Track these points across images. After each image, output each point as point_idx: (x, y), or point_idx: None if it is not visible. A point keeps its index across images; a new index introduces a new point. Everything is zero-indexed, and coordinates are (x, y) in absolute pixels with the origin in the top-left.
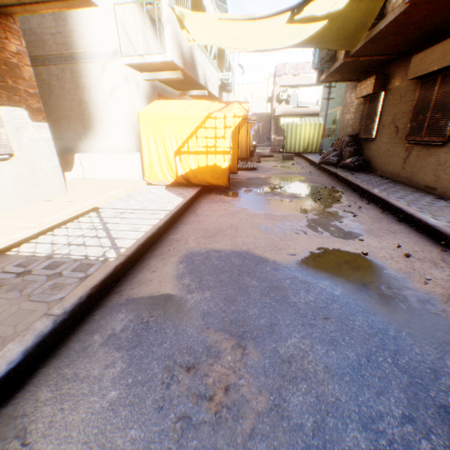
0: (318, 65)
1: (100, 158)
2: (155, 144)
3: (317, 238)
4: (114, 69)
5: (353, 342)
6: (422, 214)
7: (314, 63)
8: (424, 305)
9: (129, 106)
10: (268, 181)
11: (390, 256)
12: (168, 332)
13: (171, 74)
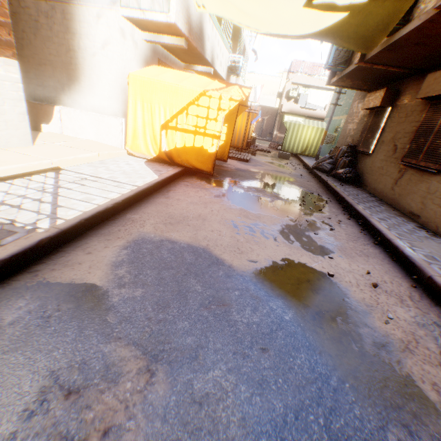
0: (332, 65)
1: (82, 116)
2: (142, 112)
3: (285, 247)
4: (110, 19)
5: (286, 387)
6: (401, 242)
7: (328, 63)
8: (379, 350)
9: (120, 65)
10: (256, 176)
11: (357, 282)
12: (69, 335)
13: (173, 40)
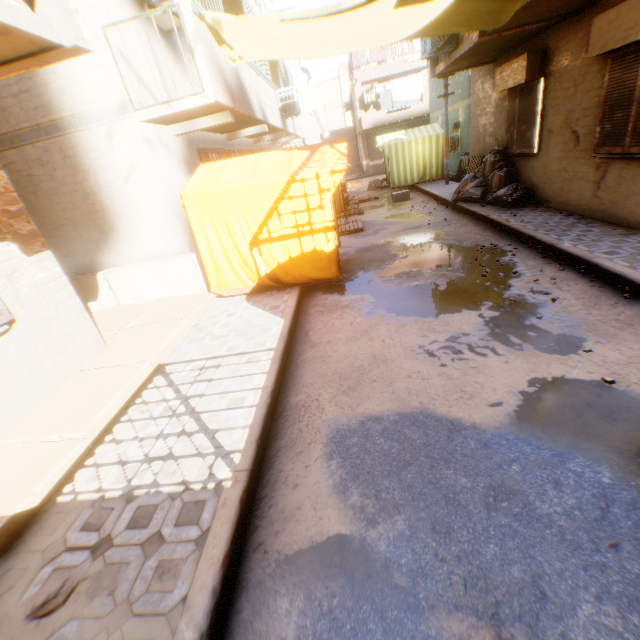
0: (433, 52)
1: (137, 272)
2: (216, 237)
3: (518, 360)
4: (127, 132)
5: None
6: None
7: (426, 51)
8: None
9: (162, 186)
10: (391, 251)
11: None
12: (373, 627)
13: (214, 119)
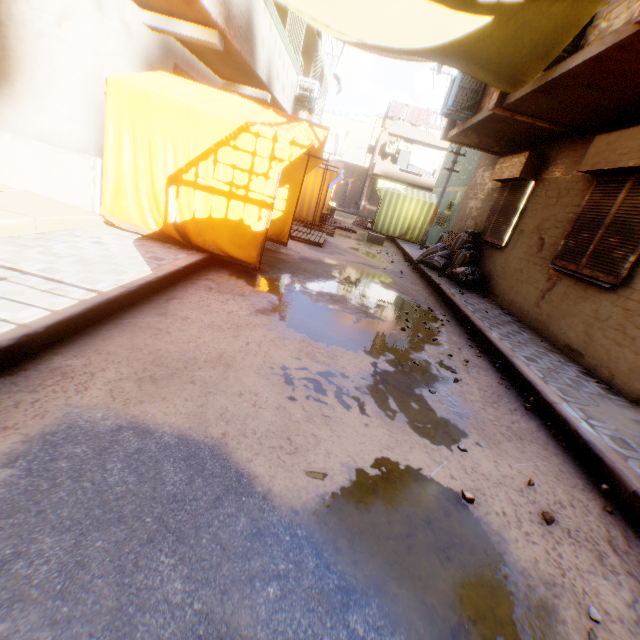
0: (452, 109)
1: (17, 147)
2: (132, 150)
3: (382, 429)
4: None
5: None
6: (570, 409)
7: (446, 105)
8: None
9: (94, 60)
10: (332, 272)
11: (516, 512)
12: None
13: (199, 32)
